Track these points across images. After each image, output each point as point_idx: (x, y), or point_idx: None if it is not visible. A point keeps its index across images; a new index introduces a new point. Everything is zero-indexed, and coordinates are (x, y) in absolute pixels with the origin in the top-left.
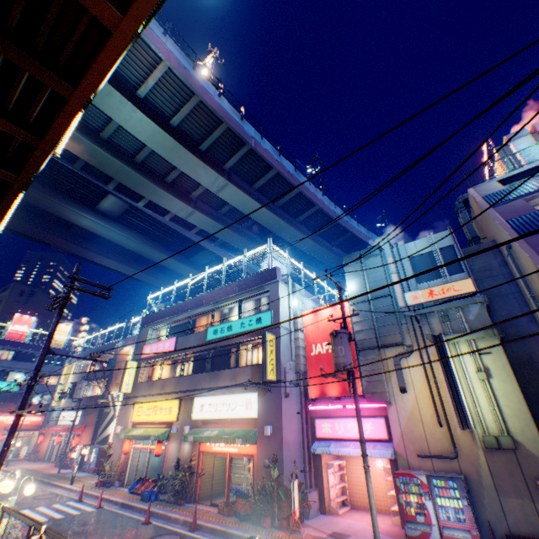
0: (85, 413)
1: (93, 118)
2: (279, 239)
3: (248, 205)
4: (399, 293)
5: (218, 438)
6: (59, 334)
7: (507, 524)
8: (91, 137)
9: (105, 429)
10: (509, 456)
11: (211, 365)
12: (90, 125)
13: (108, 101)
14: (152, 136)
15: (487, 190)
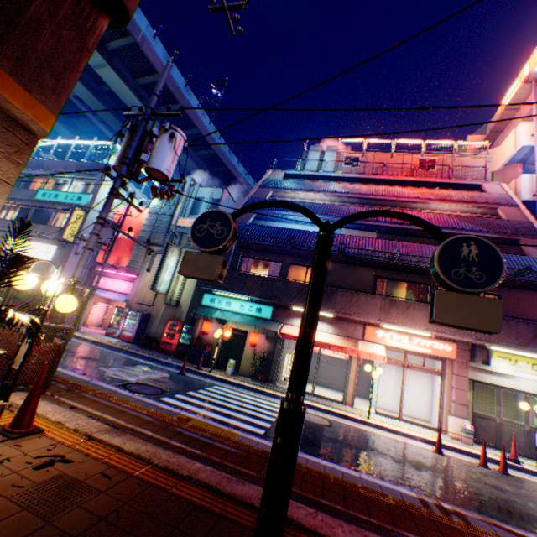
0: None
1: None
2: None
3: (129, 97)
4: (177, 216)
5: None
6: None
7: (156, 335)
8: None
9: None
10: (174, 310)
11: (35, 219)
12: None
13: None
14: None
15: (274, 176)
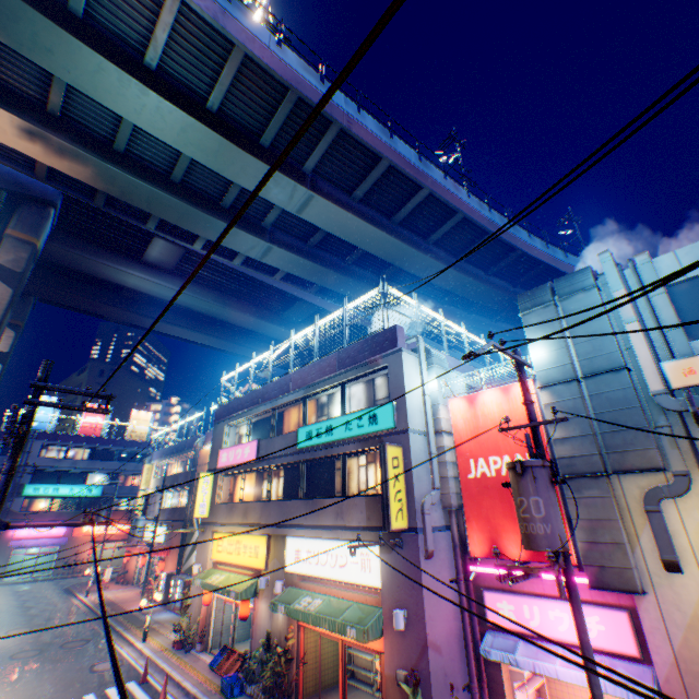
0: (170, 528)
1: (96, 120)
2: (403, 274)
3: (349, 227)
4: (648, 363)
5: (320, 619)
6: (138, 425)
7: None
8: (99, 152)
9: (191, 556)
10: None
11: (308, 485)
12: (96, 134)
13: (101, 83)
14: (182, 134)
15: None
